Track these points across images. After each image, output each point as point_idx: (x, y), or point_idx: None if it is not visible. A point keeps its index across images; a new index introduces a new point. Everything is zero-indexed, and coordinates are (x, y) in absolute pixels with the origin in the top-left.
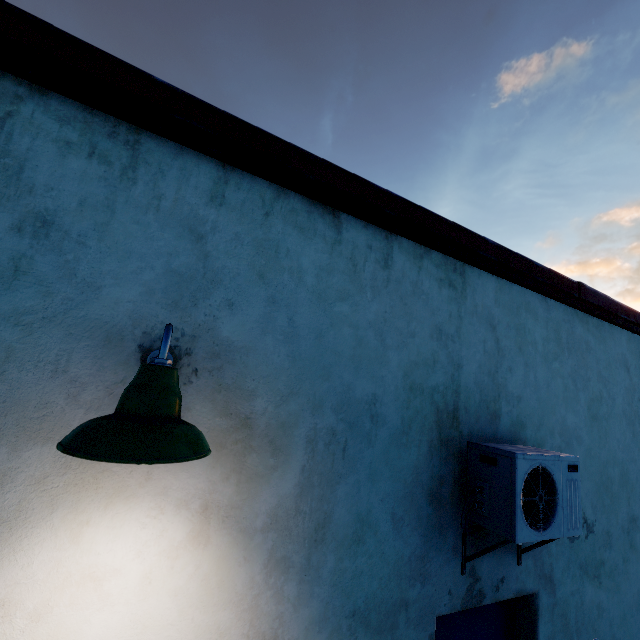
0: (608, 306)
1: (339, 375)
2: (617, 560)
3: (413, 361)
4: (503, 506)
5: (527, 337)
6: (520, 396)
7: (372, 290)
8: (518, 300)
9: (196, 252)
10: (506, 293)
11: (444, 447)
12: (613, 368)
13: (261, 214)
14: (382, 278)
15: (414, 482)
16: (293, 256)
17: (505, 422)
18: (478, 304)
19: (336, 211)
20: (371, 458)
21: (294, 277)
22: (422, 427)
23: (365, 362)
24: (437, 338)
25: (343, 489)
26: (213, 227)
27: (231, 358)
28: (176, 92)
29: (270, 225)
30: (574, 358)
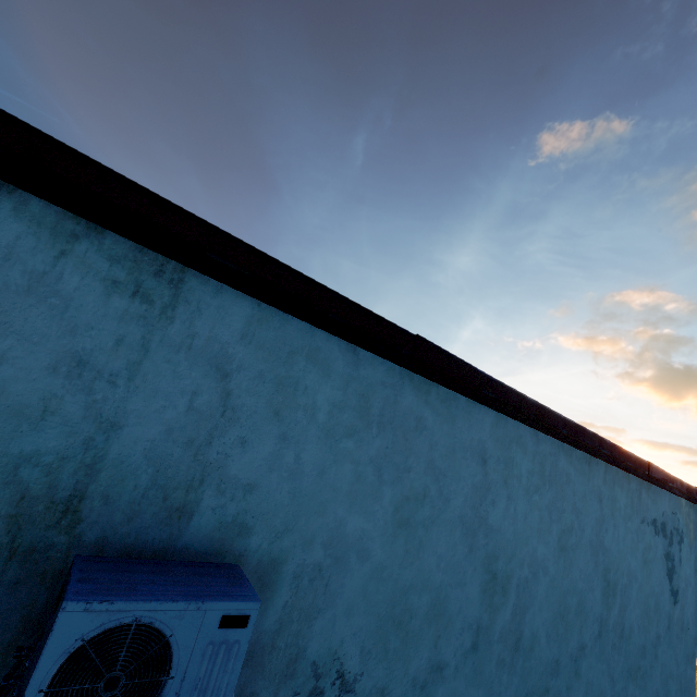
0: (463, 375)
1: None
2: None
3: None
4: (21, 696)
5: (299, 398)
6: (254, 484)
7: None
8: (296, 342)
9: None
10: (272, 328)
11: (18, 562)
12: (459, 458)
13: None
14: None
15: None
16: None
17: (203, 523)
18: (200, 334)
19: None
20: None
21: None
22: None
23: None
24: (69, 374)
25: None
26: None
27: None
28: None
29: None
30: (388, 438)
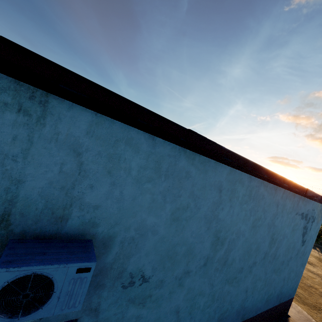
0: (214, 150)
1: None
2: (164, 293)
3: None
4: None
5: (121, 164)
6: (98, 205)
7: None
8: (119, 135)
9: None
10: (104, 127)
11: None
12: (207, 190)
13: None
14: None
15: None
16: None
17: (74, 223)
18: (61, 132)
19: None
20: None
21: None
22: None
23: None
24: None
25: None
26: None
27: None
28: None
29: None
30: (170, 182)
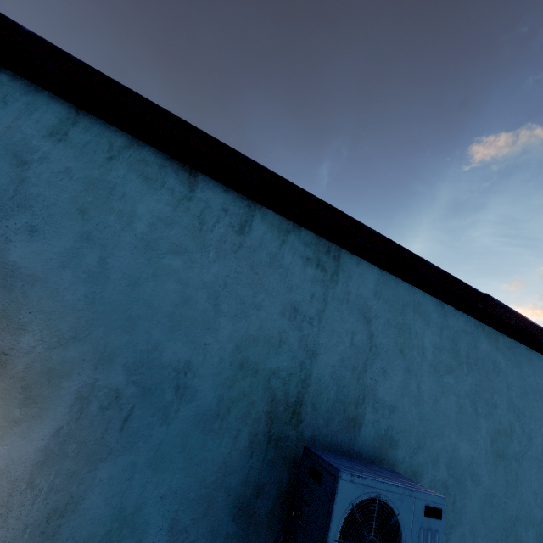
0: (523, 326)
1: (147, 330)
2: None
3: (252, 335)
4: None
5: (412, 340)
6: (394, 406)
7: (217, 251)
8: (405, 298)
9: (12, 175)
10: (390, 288)
11: (272, 446)
12: (531, 399)
13: (104, 157)
14: (233, 242)
15: (217, 483)
16: (128, 201)
17: (368, 433)
18: (352, 292)
19: (194, 171)
20: (162, 438)
21: (122, 220)
22: (246, 415)
23: (186, 323)
24: (290, 317)
25: (108, 470)
26: (43, 157)
27: (10, 284)
28: (40, 41)
29: (111, 168)
30: (476, 376)
